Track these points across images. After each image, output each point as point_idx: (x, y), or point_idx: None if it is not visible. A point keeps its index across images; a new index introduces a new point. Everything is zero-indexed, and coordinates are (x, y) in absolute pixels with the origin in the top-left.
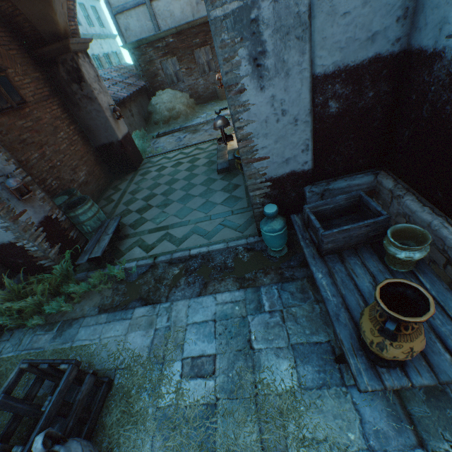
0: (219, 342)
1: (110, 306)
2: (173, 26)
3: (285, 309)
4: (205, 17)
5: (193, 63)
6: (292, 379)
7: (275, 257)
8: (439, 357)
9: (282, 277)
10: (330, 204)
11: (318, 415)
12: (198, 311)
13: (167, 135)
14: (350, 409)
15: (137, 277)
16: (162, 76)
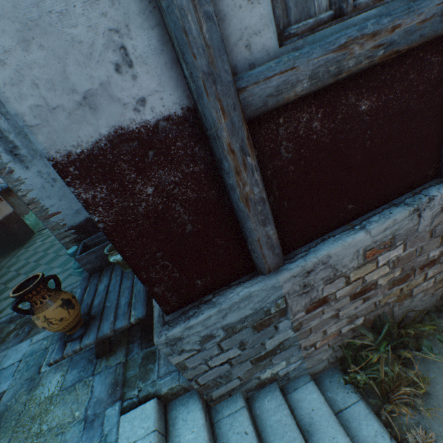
0: (15, 378)
1: None
2: None
3: None
4: None
5: None
6: (56, 386)
7: None
8: (107, 322)
9: None
10: (103, 236)
11: (61, 408)
12: (11, 357)
13: None
14: (88, 392)
15: None
16: None
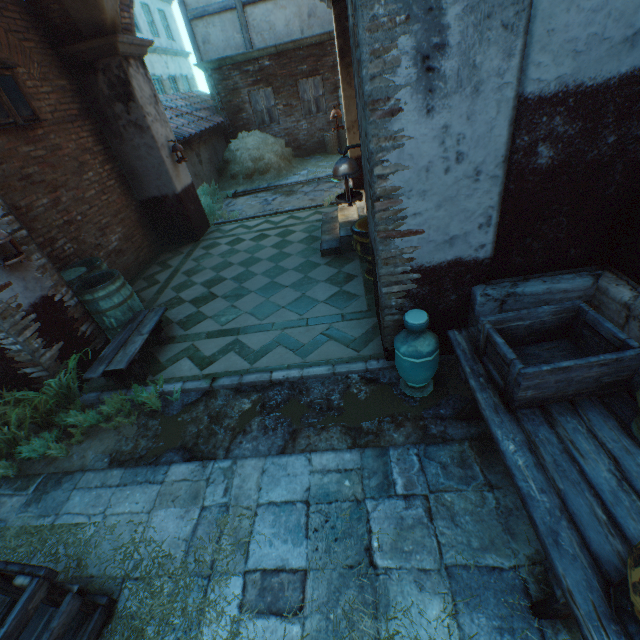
0: (314, 545)
1: (130, 456)
2: (272, 44)
3: (433, 495)
4: (319, 35)
5: (295, 98)
6: None
7: (412, 397)
8: None
9: (426, 435)
10: (526, 319)
11: None
12: (278, 482)
13: (248, 195)
14: None
15: (181, 408)
16: (249, 113)
